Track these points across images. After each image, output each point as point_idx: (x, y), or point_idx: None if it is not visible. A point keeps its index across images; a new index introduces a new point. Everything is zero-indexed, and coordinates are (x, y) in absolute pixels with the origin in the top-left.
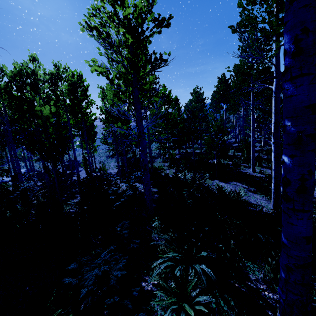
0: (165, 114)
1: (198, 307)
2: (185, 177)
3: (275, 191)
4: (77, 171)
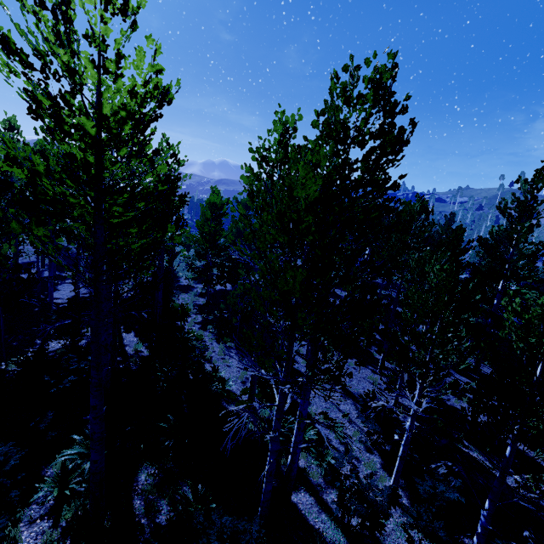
0: (212, 233)
1: (66, 491)
2: (199, 339)
3: (250, 391)
4: (50, 299)
